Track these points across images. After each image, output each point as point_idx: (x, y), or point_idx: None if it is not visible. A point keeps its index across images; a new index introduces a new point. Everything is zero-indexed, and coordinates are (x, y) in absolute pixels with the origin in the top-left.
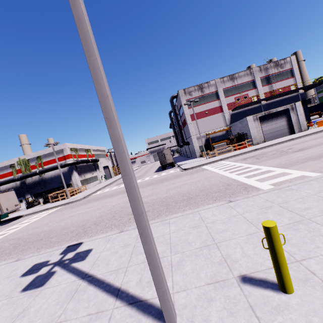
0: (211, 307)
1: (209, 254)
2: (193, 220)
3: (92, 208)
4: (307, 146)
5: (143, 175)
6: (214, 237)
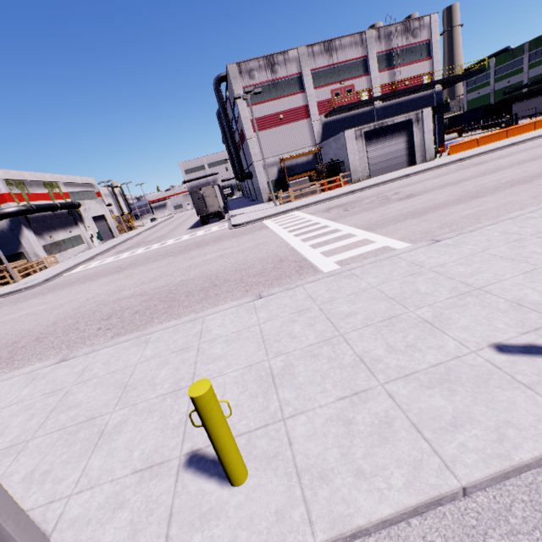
0: (112, 521)
1: (170, 407)
2: (186, 336)
3: (48, 305)
4: (420, 190)
5: (167, 234)
6: (197, 372)
